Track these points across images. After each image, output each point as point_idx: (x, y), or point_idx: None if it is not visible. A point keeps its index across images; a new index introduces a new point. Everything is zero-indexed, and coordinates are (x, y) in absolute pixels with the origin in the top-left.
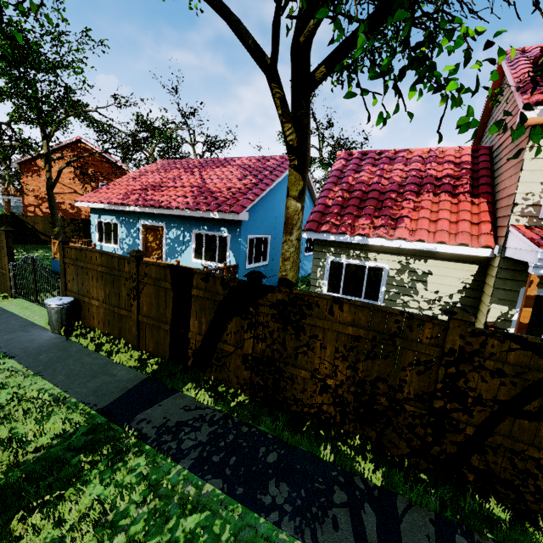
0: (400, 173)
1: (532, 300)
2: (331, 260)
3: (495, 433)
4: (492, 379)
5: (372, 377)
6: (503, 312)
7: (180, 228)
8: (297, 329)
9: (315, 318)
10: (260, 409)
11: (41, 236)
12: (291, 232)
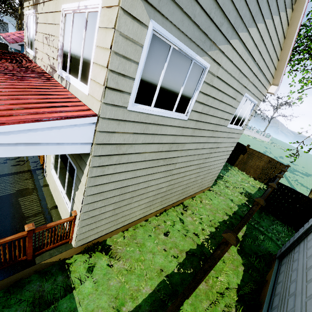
0: None
1: None
2: None
3: None
4: None
5: None
6: None
7: None
8: None
9: None
10: None
11: None
12: None
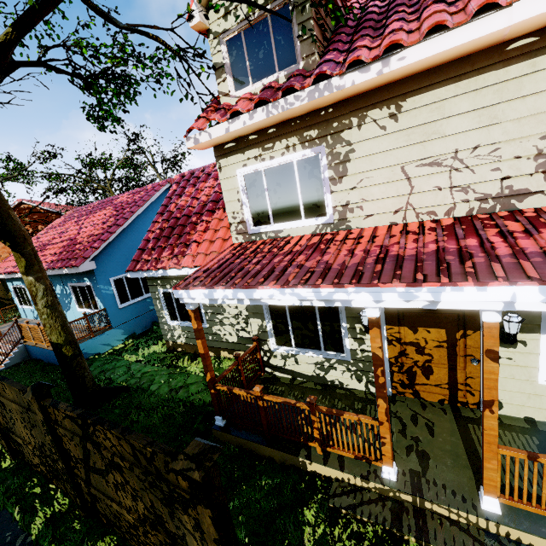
0: (207, 191)
1: (198, 333)
2: (163, 292)
3: (93, 485)
4: (71, 442)
5: (40, 442)
6: (260, 325)
7: (61, 284)
8: (3, 405)
9: (1, 396)
10: (8, 474)
11: (4, 301)
12: (36, 302)
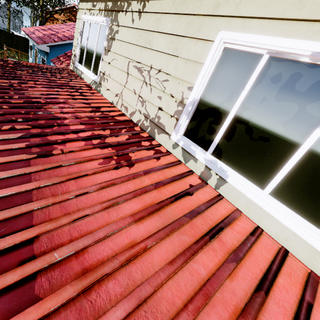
0: None
1: None
2: None
3: None
4: None
5: None
6: None
7: (40, 53)
8: None
9: None
10: None
11: None
12: None
